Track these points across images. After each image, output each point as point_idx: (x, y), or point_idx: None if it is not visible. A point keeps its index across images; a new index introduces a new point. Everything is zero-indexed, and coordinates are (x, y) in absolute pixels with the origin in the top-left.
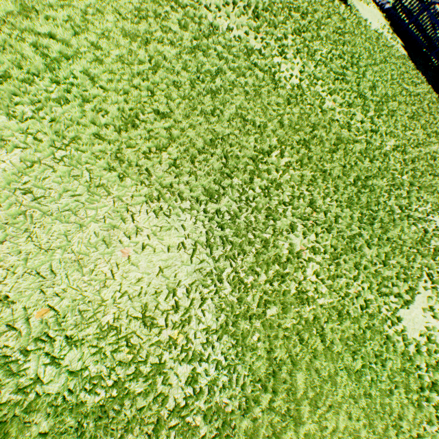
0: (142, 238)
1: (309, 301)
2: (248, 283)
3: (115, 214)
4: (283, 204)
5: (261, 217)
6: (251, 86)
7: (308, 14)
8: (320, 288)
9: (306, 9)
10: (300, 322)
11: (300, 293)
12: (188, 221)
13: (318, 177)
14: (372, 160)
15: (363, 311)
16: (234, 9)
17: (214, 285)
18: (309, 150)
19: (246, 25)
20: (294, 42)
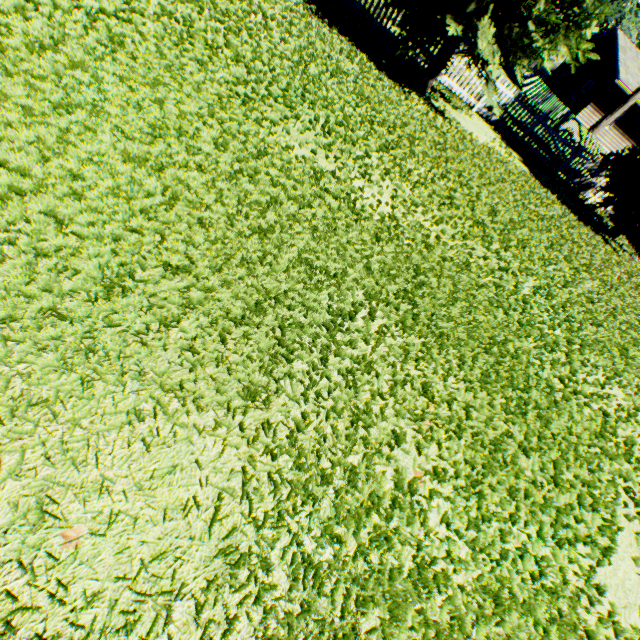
0: (112, 498)
1: (438, 582)
2: (322, 565)
3: (60, 457)
4: (380, 396)
5: (344, 425)
6: (321, 219)
7: (396, 128)
8: (457, 548)
9: (394, 123)
10: (426, 634)
11: (420, 569)
12: (210, 449)
13: (432, 345)
14: (508, 312)
15: (537, 582)
16: (296, 124)
17: (254, 579)
18: (414, 305)
19: (313, 142)
20: (381, 161)
